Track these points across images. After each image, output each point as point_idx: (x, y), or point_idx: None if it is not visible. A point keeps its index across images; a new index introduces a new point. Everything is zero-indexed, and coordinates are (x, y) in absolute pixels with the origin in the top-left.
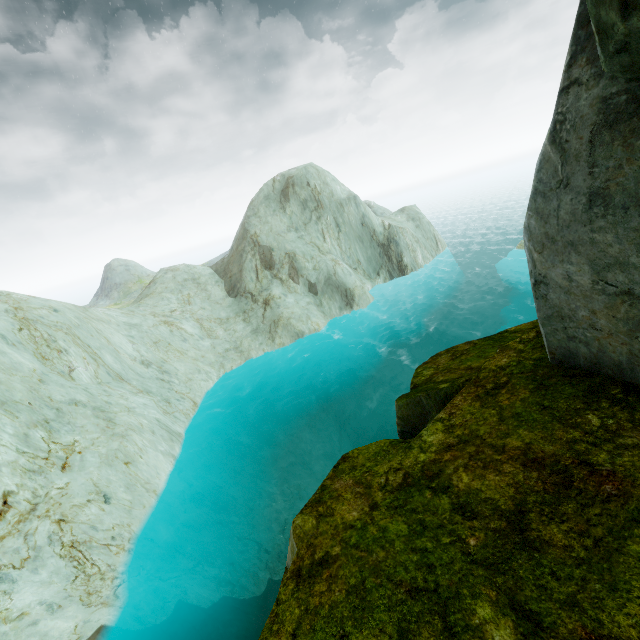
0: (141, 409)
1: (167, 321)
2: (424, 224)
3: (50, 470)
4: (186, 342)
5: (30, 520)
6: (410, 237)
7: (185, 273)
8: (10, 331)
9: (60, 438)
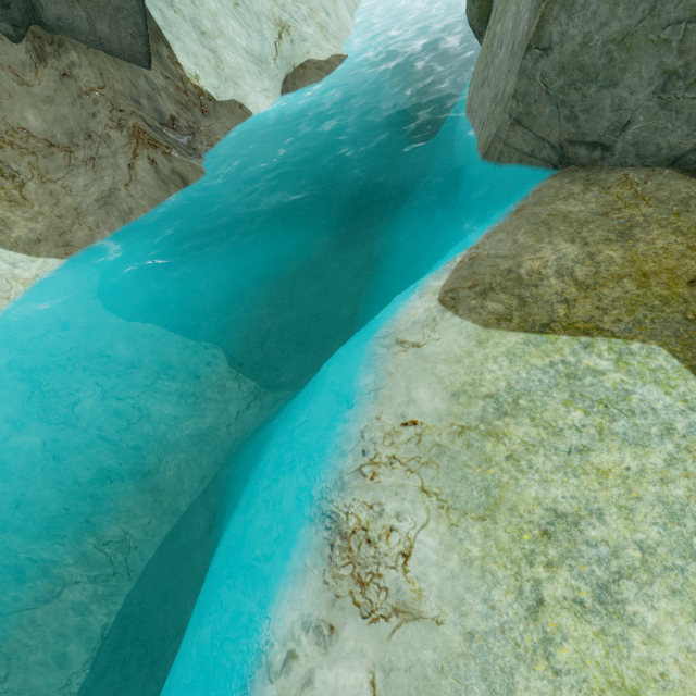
0: None
1: None
2: None
3: None
4: None
5: (296, 2)
6: None
7: None
8: None
9: None
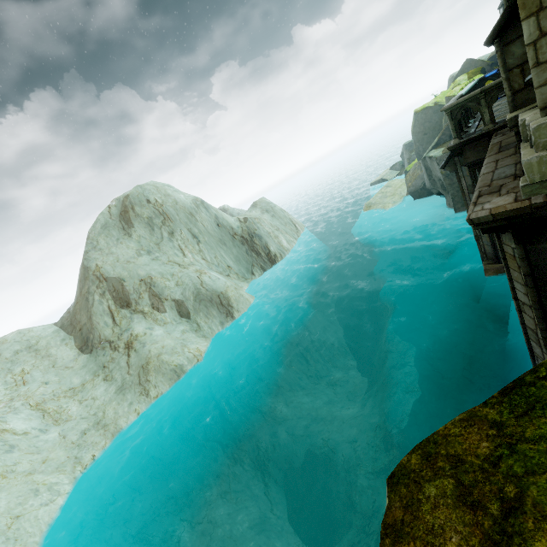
0: None
1: None
2: (278, 213)
3: None
4: (12, 450)
5: None
6: (270, 227)
7: (16, 343)
8: None
9: None
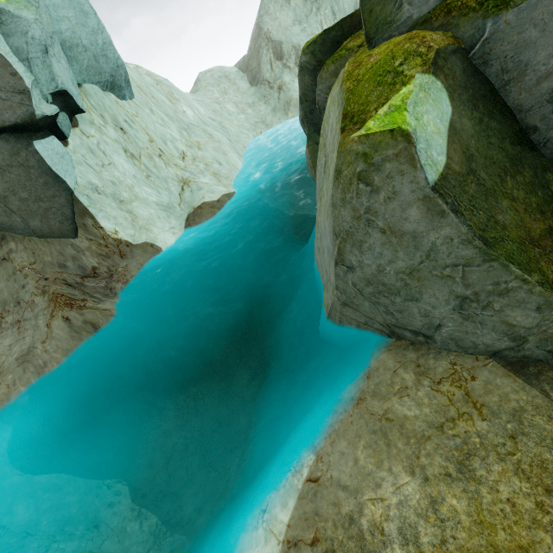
0: (221, 137)
1: (217, 102)
2: None
3: (194, 148)
4: (231, 116)
5: (195, 162)
6: None
7: (219, 72)
8: (154, 84)
9: (193, 138)
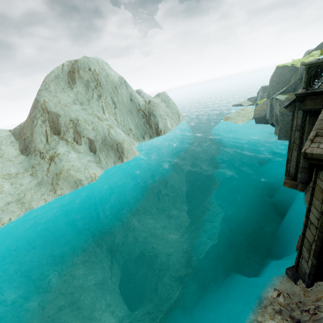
0: None
1: None
2: (171, 105)
3: None
4: None
5: None
6: (163, 112)
7: None
8: None
9: None
